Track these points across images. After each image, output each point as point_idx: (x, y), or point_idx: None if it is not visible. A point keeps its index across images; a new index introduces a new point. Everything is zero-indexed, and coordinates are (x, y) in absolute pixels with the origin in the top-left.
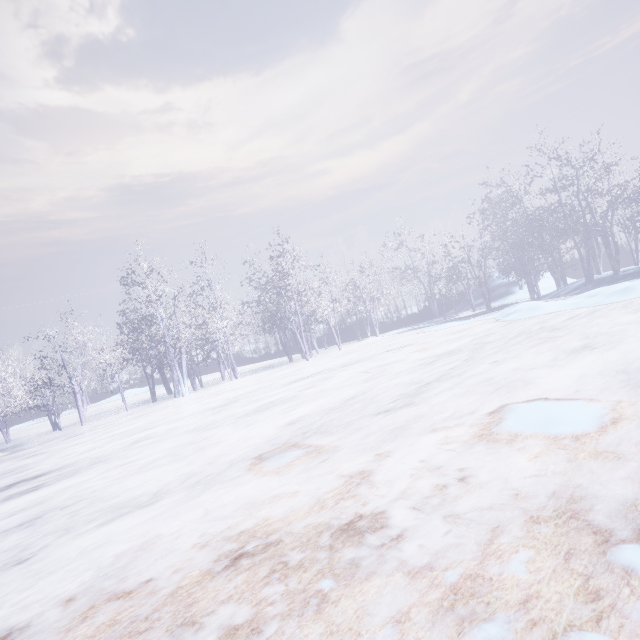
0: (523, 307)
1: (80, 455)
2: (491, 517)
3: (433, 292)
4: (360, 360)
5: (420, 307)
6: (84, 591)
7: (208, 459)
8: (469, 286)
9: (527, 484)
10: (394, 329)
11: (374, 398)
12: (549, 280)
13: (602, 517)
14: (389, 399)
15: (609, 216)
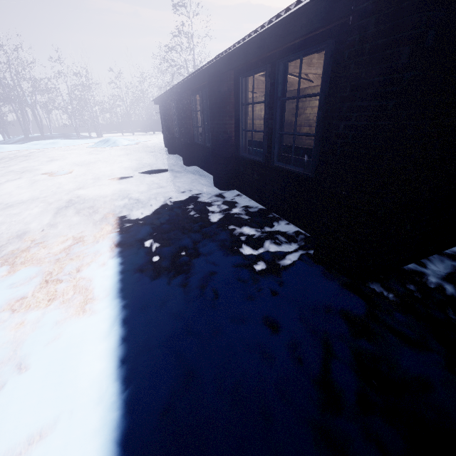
0: None
1: None
2: (63, 187)
3: None
4: None
5: None
6: None
7: None
8: None
9: (67, 182)
10: None
11: None
12: None
13: (90, 180)
14: None
15: (33, 97)
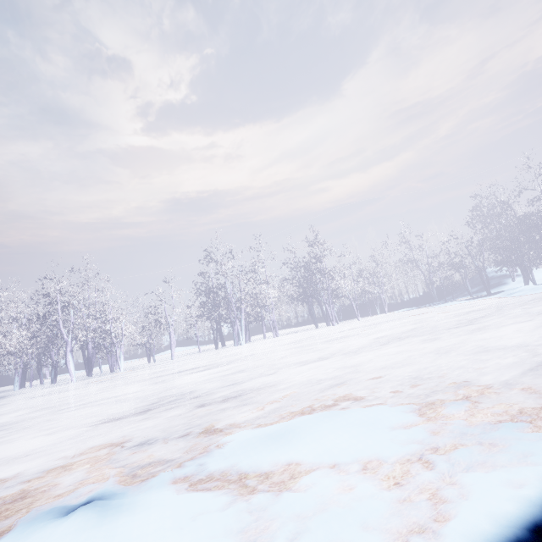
0: (525, 288)
1: (208, 363)
2: None
3: (432, 280)
4: (389, 321)
5: (416, 295)
6: (341, 370)
7: (333, 351)
8: (466, 276)
9: None
10: (398, 309)
11: (434, 327)
12: (539, 274)
13: None
14: (449, 326)
15: None
